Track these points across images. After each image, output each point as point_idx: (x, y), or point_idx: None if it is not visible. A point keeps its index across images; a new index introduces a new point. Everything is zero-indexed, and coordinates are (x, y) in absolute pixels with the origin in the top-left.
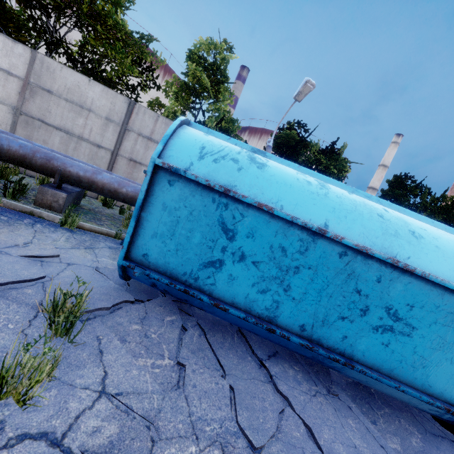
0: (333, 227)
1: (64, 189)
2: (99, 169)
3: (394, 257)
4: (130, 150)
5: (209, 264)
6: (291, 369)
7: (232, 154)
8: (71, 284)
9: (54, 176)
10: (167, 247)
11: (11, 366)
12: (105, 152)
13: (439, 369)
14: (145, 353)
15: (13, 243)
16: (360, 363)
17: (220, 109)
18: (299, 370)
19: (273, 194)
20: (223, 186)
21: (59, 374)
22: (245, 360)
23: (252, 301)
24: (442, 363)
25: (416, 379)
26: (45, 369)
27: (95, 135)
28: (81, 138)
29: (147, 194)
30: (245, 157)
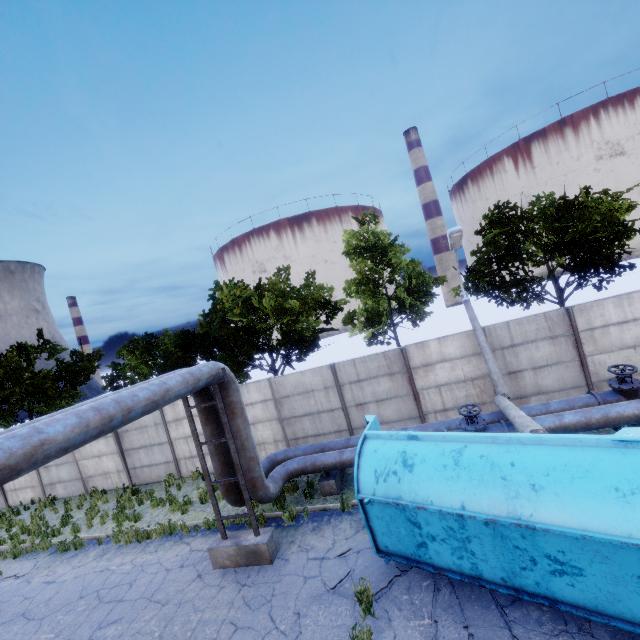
0: (468, 506)
1: (331, 474)
2: (342, 442)
3: (519, 519)
4: (351, 398)
5: (419, 545)
6: (536, 611)
7: (392, 467)
8: (359, 583)
9: (322, 473)
10: (392, 539)
11: (353, 637)
12: (338, 412)
13: (634, 602)
14: (413, 617)
15: (328, 547)
16: (566, 603)
17: (403, 265)
18: (548, 610)
19: (423, 493)
20: (394, 502)
21: (375, 637)
22: (488, 609)
23: (459, 565)
24: (631, 596)
25: (623, 613)
26: (367, 636)
27: (325, 404)
28: (319, 412)
29: (365, 512)
30: (400, 465)
